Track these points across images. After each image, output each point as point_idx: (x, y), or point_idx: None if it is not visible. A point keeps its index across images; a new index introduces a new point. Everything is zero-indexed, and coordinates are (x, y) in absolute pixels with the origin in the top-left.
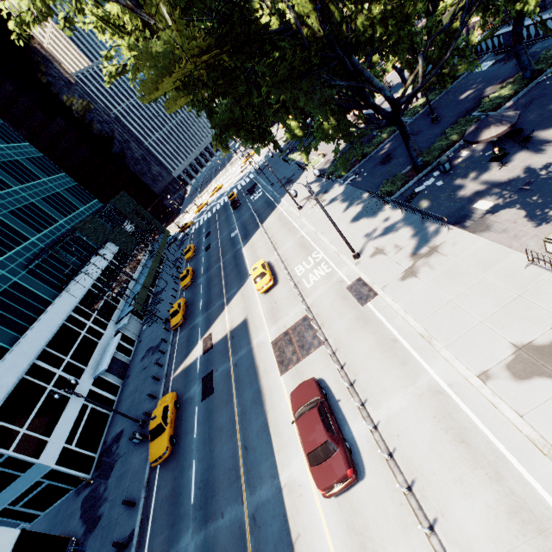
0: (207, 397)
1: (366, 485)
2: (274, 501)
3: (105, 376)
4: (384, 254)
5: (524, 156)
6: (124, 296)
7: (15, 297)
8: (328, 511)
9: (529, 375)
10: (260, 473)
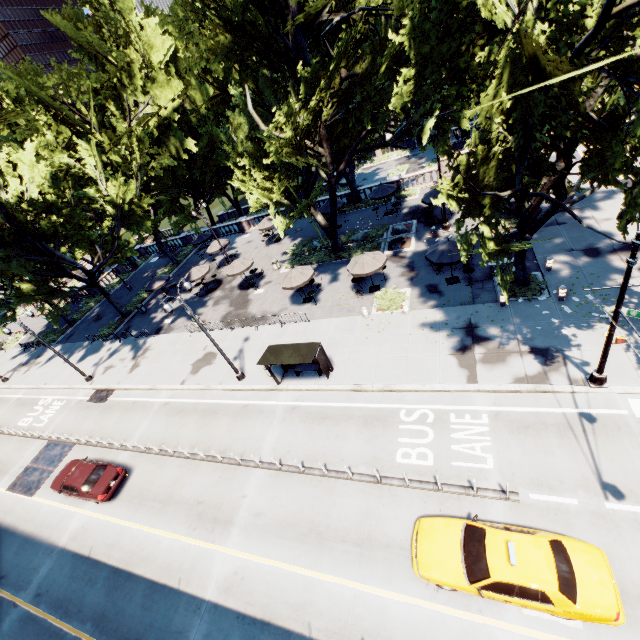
0: None
1: (136, 474)
2: (59, 561)
3: None
4: (113, 367)
5: (182, 296)
6: None
7: None
8: (113, 511)
9: (199, 370)
10: (34, 567)
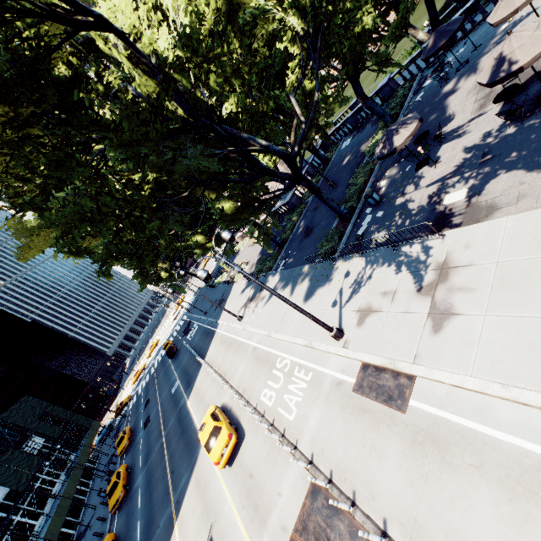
0: None
1: None
2: None
3: None
4: (375, 311)
5: (450, 146)
6: None
7: None
8: None
9: None
10: None
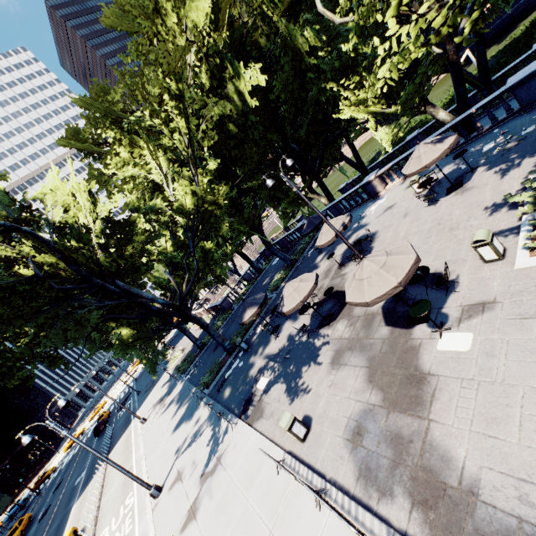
0: None
1: None
2: None
3: None
4: (181, 480)
5: (288, 324)
6: None
7: None
8: None
9: None
10: None
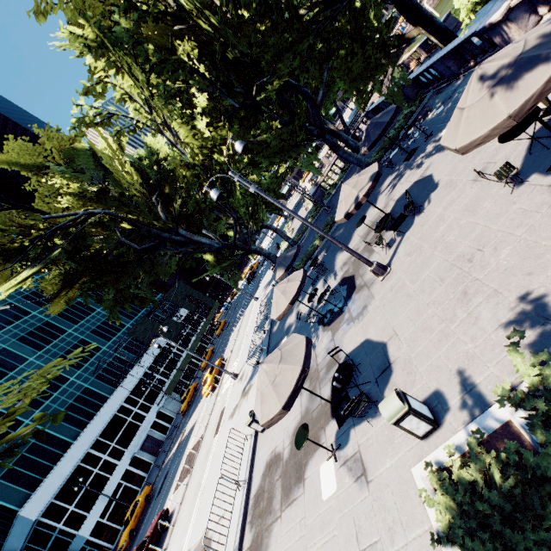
0: (157, 496)
1: None
2: None
3: (141, 455)
4: (241, 380)
5: (319, 286)
6: (171, 376)
7: (84, 400)
8: None
9: None
10: None
